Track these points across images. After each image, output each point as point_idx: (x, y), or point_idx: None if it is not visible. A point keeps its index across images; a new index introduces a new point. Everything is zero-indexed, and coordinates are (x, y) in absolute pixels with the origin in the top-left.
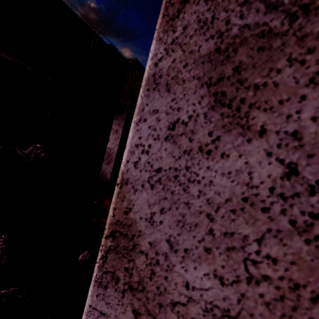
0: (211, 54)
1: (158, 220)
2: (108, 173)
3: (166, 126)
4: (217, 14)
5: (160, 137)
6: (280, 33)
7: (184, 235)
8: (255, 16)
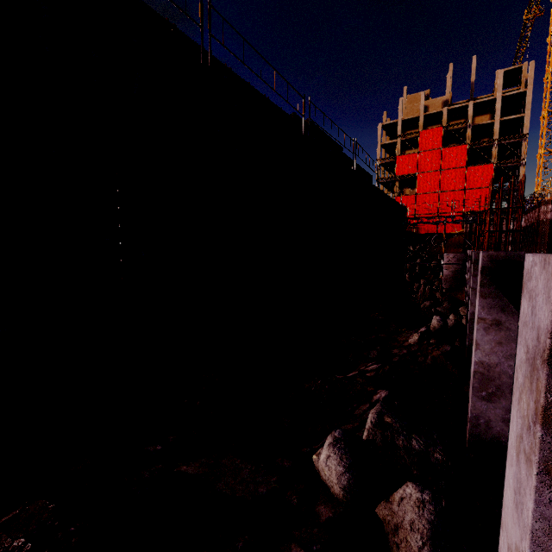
0: None
1: None
2: (496, 420)
3: None
4: None
5: None
6: None
7: None
8: None
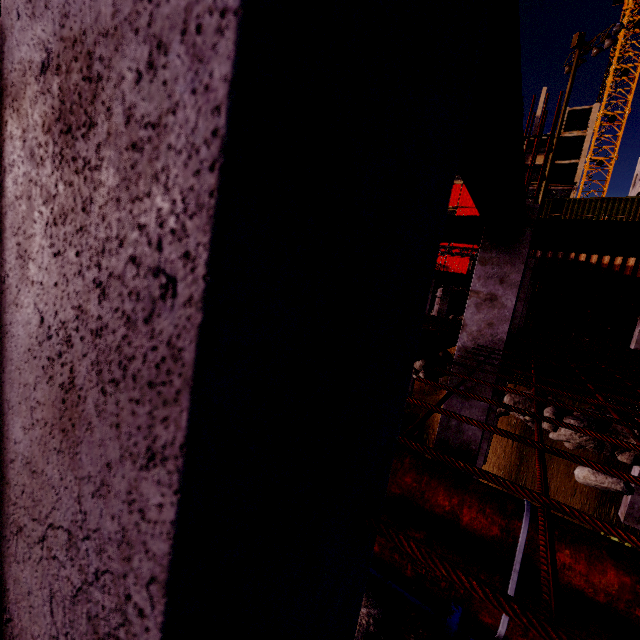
0: (14, 201)
1: (3, 380)
2: None
3: (2, 280)
4: (15, 158)
5: (0, 292)
6: (35, 183)
7: (12, 392)
8: (27, 164)
